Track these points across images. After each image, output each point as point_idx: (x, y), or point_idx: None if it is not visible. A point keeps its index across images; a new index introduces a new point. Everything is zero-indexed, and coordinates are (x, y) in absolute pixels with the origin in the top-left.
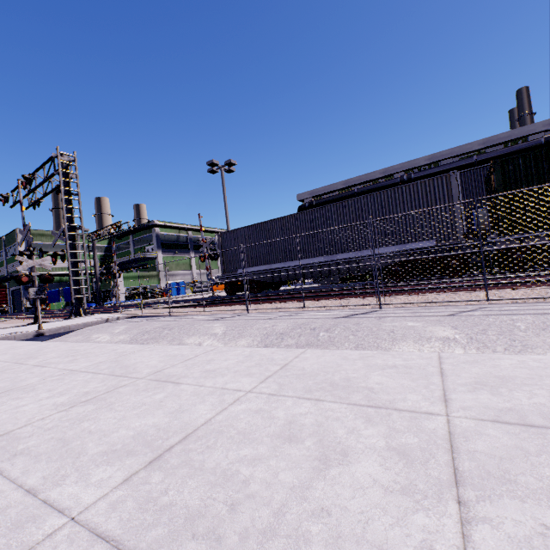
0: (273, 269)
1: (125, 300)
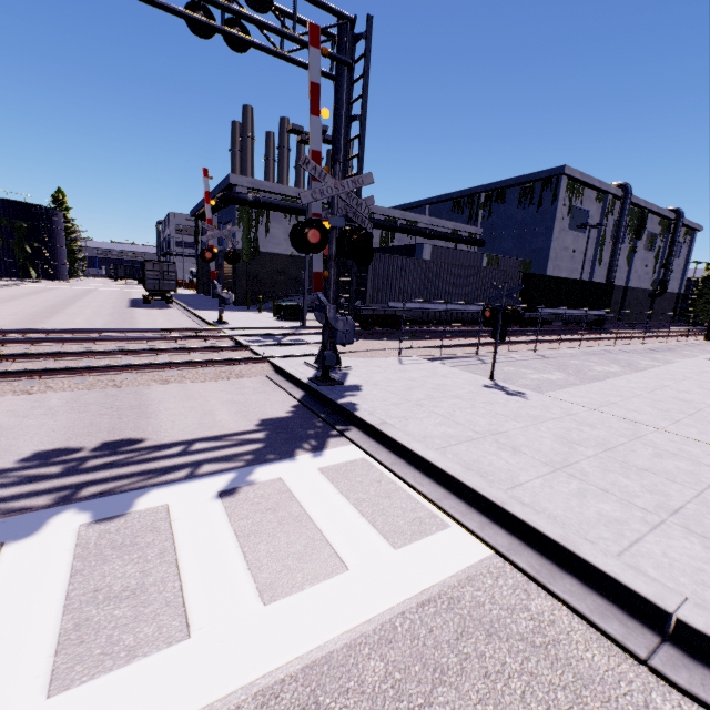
0: (427, 309)
1: None
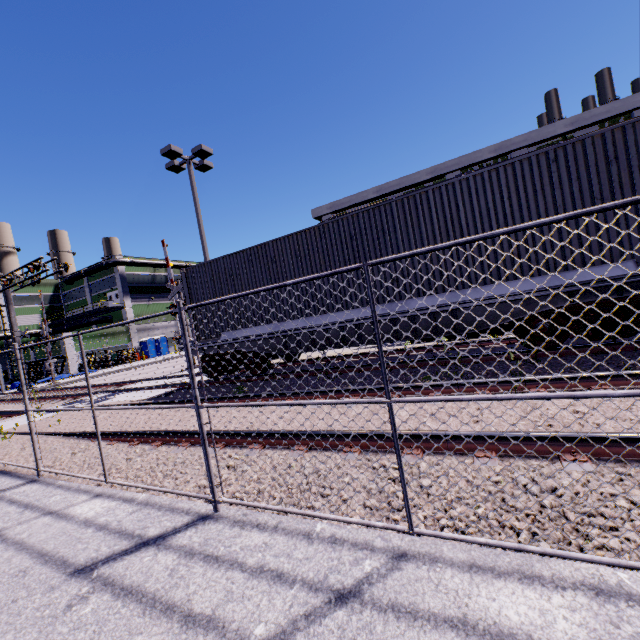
0: (285, 331)
1: (78, 370)
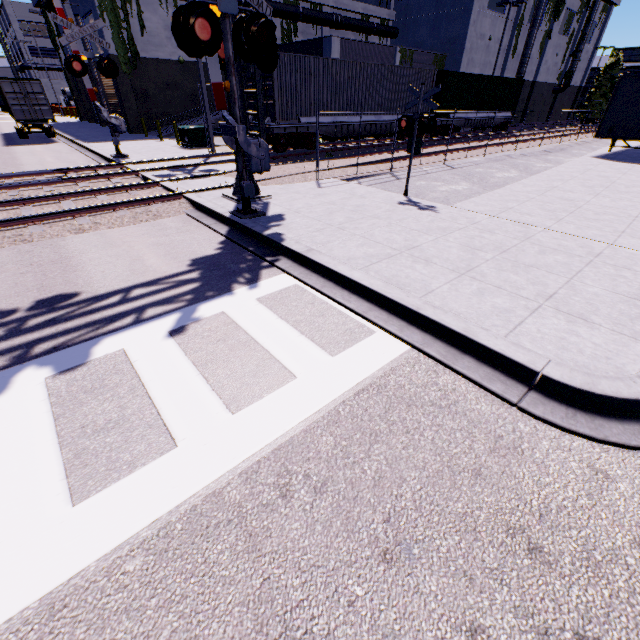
0: (340, 123)
1: None
